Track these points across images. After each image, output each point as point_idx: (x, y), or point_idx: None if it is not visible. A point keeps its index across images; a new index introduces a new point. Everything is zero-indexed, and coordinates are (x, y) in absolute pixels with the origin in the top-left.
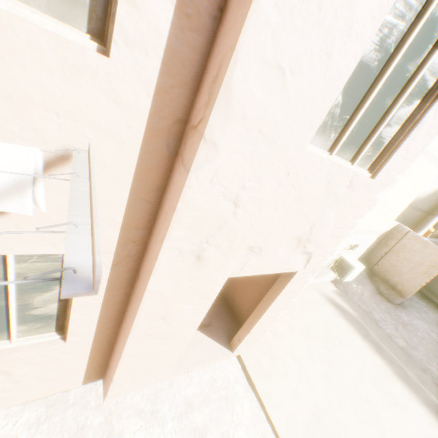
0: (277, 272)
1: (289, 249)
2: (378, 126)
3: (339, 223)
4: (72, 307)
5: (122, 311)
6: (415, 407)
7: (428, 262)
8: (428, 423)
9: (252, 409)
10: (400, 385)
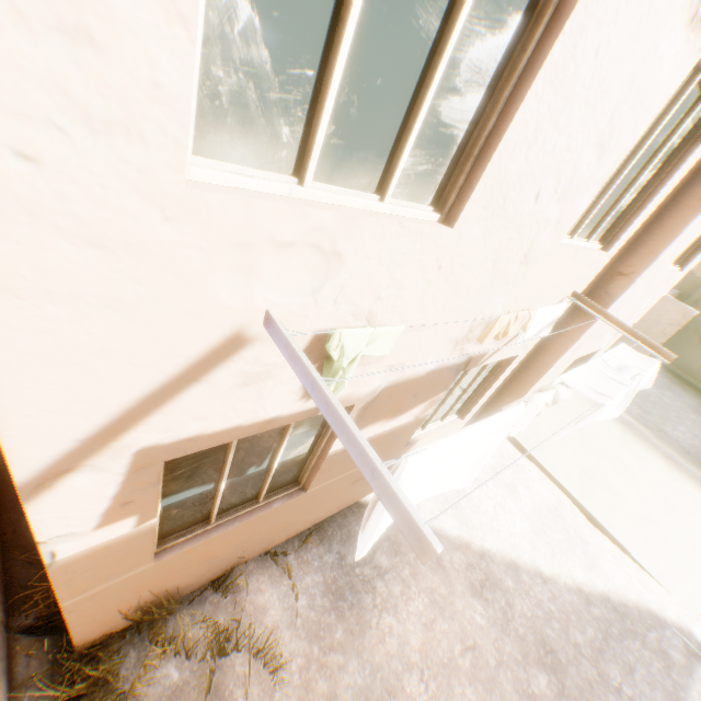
0: (593, 351)
1: (610, 332)
2: (697, 239)
3: (644, 306)
4: (487, 392)
5: (496, 394)
6: (656, 460)
7: (665, 320)
8: (668, 470)
9: (536, 472)
10: (641, 445)
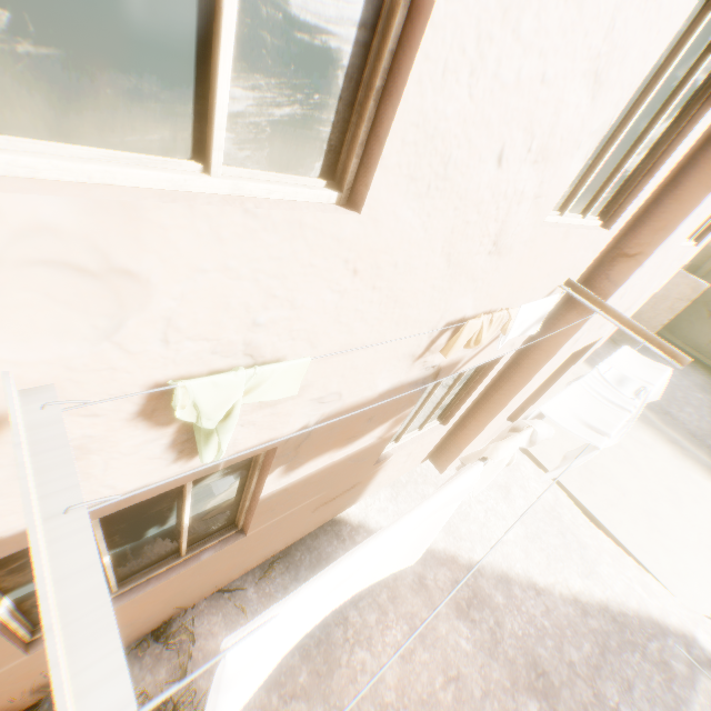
0: (594, 340)
1: None
2: None
3: (653, 288)
4: (470, 396)
5: (483, 395)
6: (661, 447)
7: (675, 295)
8: (673, 457)
9: (532, 468)
10: (646, 431)
